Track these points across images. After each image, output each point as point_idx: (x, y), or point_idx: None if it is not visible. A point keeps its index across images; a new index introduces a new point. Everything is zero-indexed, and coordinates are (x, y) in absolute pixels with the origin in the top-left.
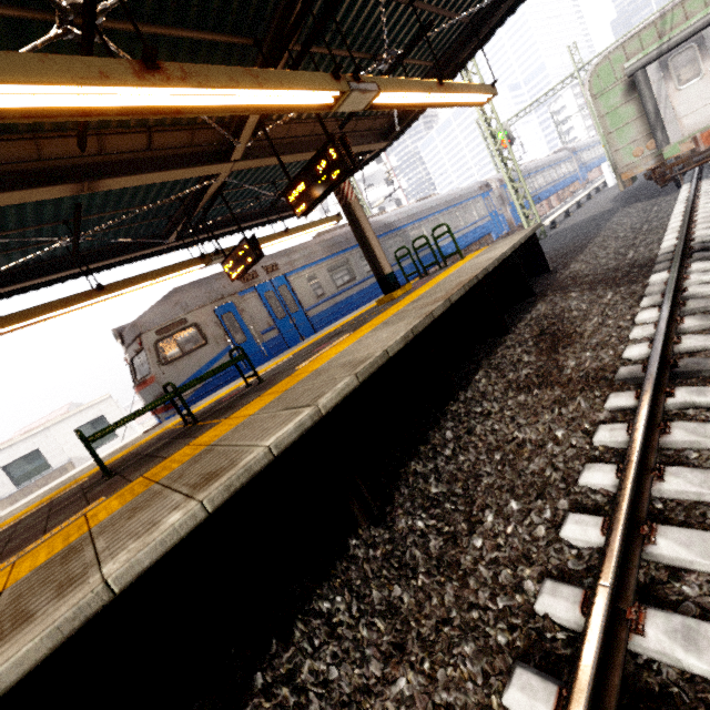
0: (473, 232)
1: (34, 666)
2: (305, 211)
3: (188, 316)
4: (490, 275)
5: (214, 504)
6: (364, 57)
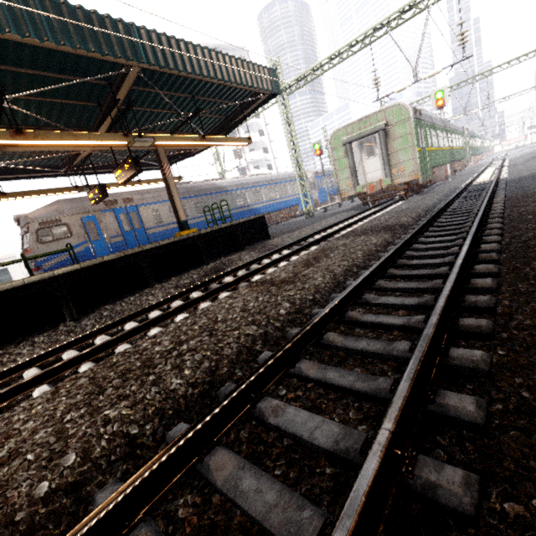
0: (284, 202)
1: None
2: (122, 183)
3: (62, 218)
4: (205, 235)
5: None
6: (173, 112)
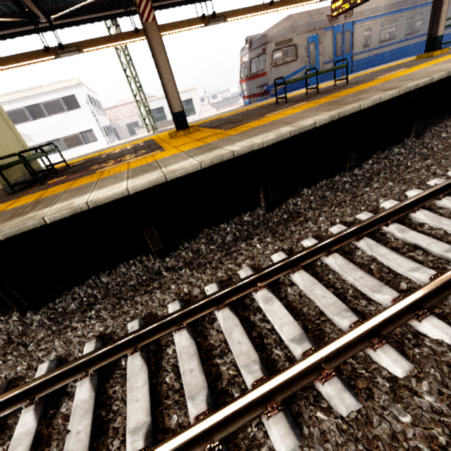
0: None
1: (368, 107)
2: None
3: (293, 38)
4: None
5: (400, 93)
6: None
